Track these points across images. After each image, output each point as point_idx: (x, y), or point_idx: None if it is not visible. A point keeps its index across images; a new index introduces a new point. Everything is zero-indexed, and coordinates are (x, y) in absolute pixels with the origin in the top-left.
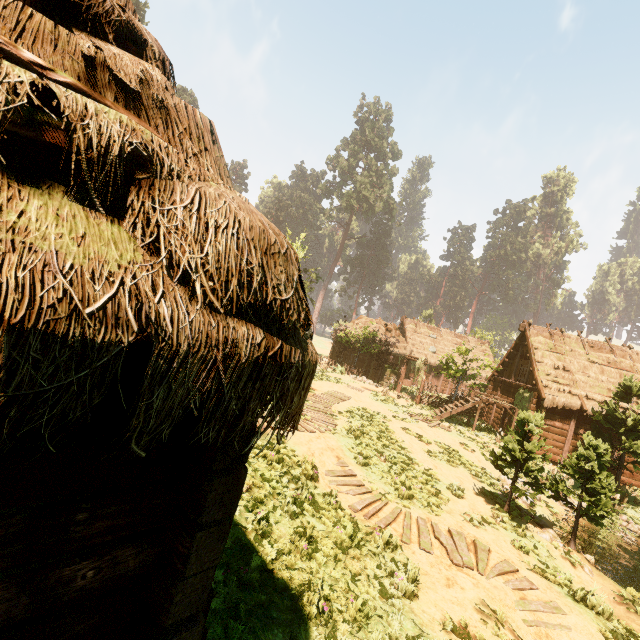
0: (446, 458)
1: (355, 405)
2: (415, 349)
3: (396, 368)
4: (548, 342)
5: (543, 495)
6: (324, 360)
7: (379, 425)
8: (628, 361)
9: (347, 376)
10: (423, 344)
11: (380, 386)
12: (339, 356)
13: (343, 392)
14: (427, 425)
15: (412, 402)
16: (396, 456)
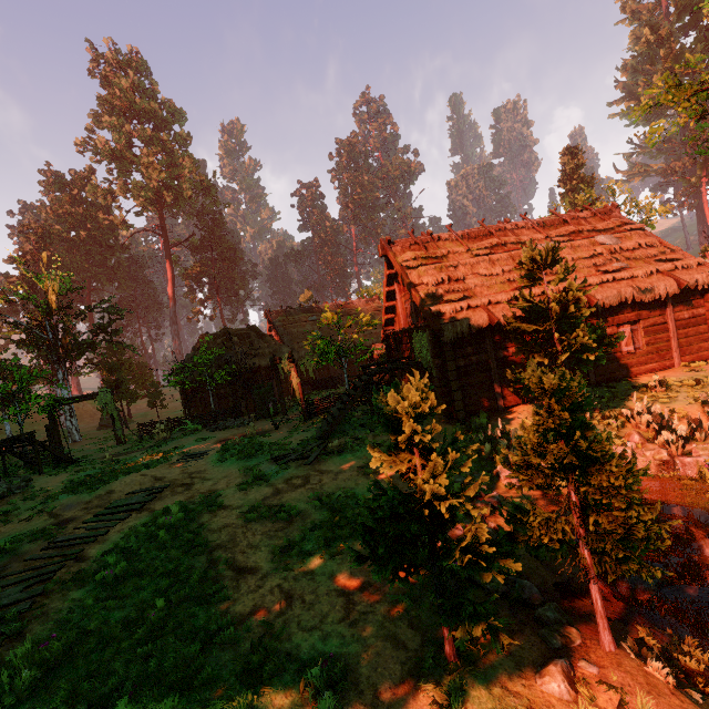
0: (323, 539)
1: (158, 508)
2: (296, 345)
3: (268, 384)
4: (419, 254)
5: (500, 483)
6: (158, 427)
7: (172, 550)
8: (512, 238)
9: (203, 432)
10: (304, 334)
11: (257, 420)
12: (189, 407)
13: (152, 484)
14: (303, 465)
15: (300, 422)
16: (169, 660)
